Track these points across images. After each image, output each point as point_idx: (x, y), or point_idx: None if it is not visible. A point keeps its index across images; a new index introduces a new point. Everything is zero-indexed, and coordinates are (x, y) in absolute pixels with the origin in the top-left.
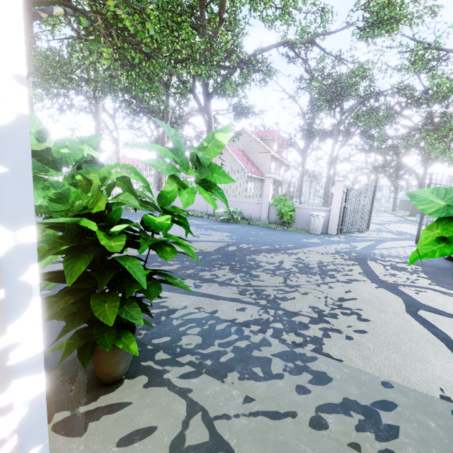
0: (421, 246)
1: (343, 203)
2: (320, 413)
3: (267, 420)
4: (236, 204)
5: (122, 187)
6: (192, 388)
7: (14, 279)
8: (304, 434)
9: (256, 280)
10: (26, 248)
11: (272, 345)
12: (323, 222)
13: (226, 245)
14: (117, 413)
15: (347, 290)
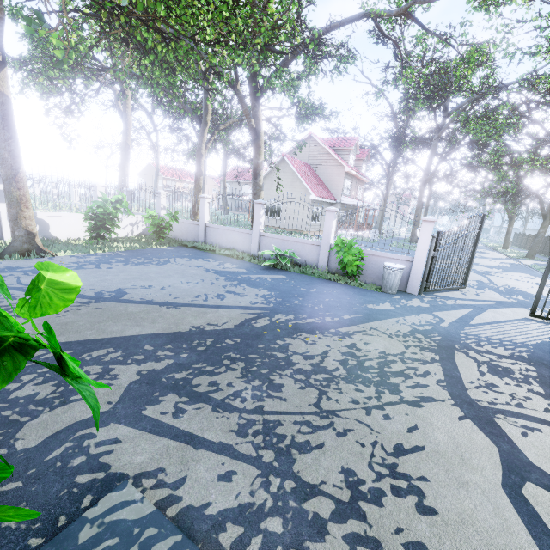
0: None
1: (431, 252)
2: None
3: None
4: (287, 243)
5: None
6: None
7: None
8: None
9: (274, 398)
10: None
11: None
12: (400, 278)
13: (256, 315)
14: None
15: (413, 425)
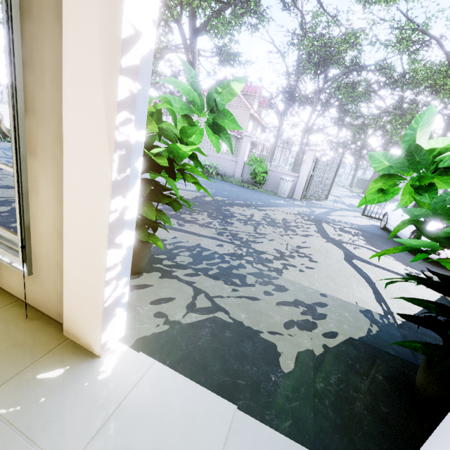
0: (367, 195)
1: (311, 171)
2: (279, 305)
3: (248, 300)
4: (212, 158)
5: (153, 117)
6: (195, 282)
7: (133, 164)
8: (272, 308)
9: (231, 226)
10: (140, 144)
11: (246, 268)
12: (290, 187)
13: (203, 195)
14: (144, 289)
15: (304, 241)
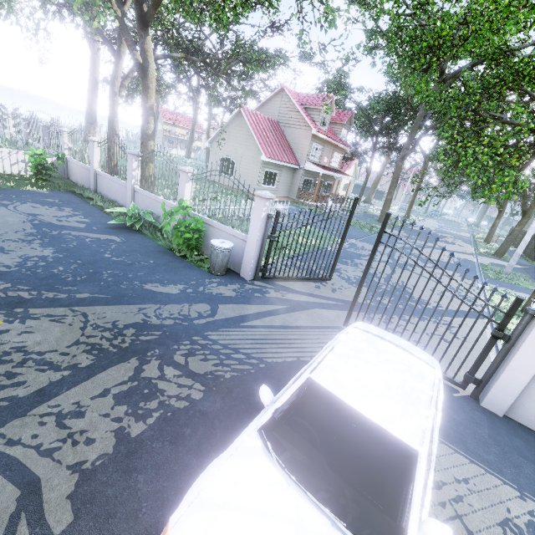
0: None
1: (266, 234)
2: None
3: None
4: (154, 203)
5: None
6: None
7: None
8: None
9: None
10: None
11: None
12: (225, 258)
13: None
14: None
15: None
